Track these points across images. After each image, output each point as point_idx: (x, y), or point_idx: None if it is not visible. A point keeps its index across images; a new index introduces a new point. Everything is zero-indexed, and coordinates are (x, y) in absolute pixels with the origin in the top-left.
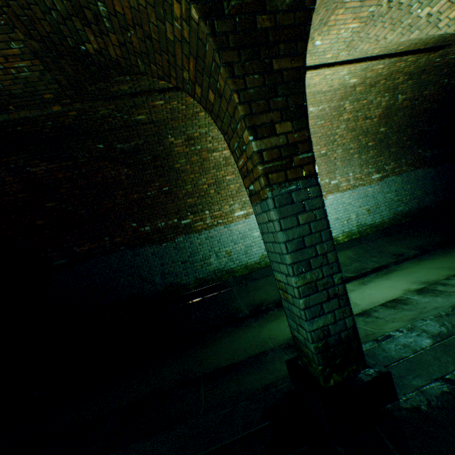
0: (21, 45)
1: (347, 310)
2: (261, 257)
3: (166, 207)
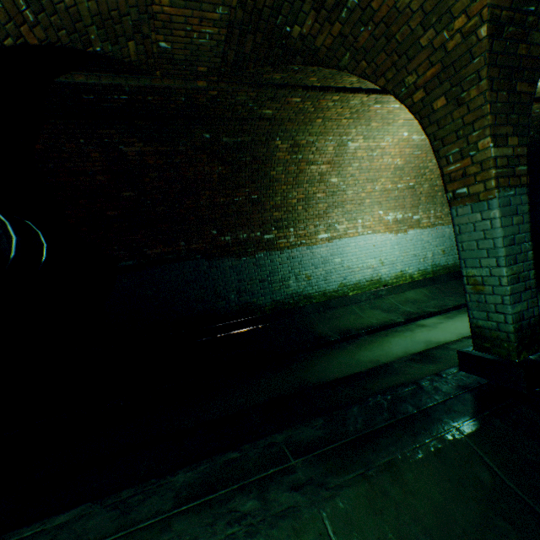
0: (225, 12)
1: (535, 301)
2: (339, 286)
3: (251, 217)
